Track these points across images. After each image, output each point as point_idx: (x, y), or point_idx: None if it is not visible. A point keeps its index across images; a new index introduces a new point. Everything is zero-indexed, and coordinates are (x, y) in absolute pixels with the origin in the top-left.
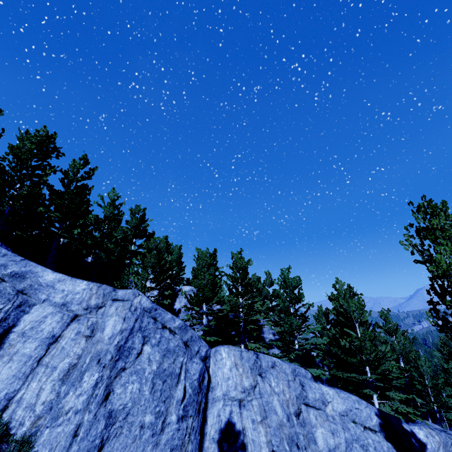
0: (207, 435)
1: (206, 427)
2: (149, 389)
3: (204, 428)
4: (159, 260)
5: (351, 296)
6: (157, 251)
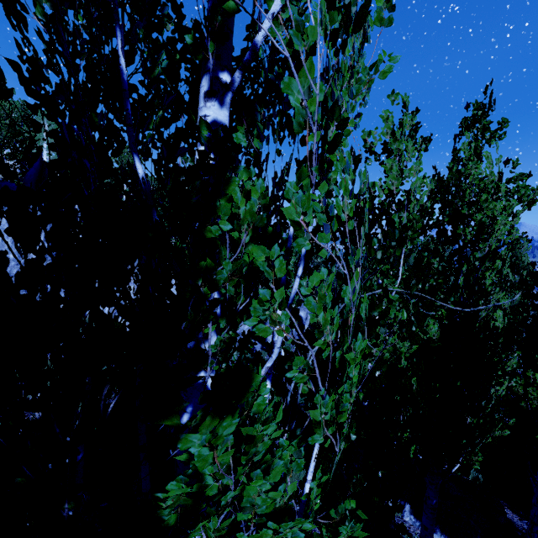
0: None
1: None
2: (11, 241)
3: None
4: (14, 134)
5: None
6: (11, 123)
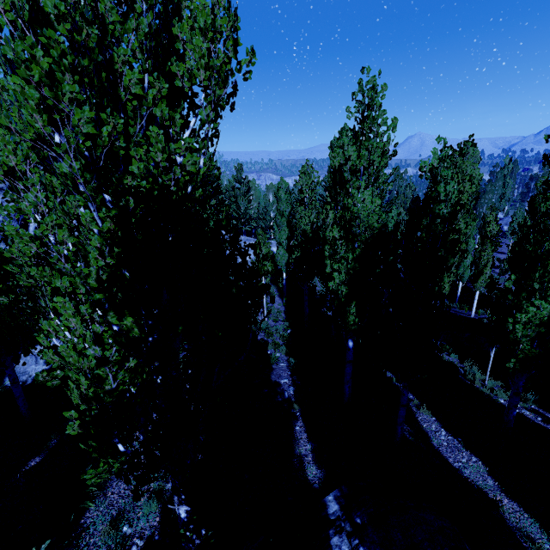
0: (30, 230)
1: (30, 227)
2: None
3: (28, 228)
4: None
5: None
6: None
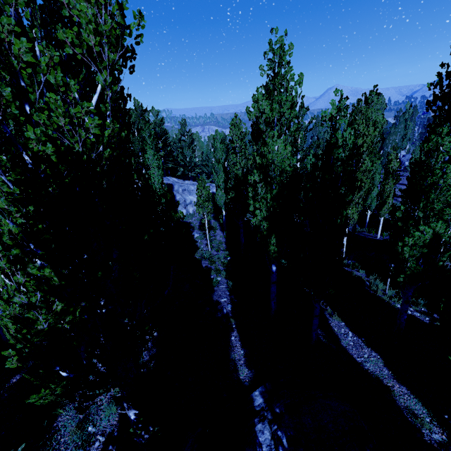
0: None
1: None
2: None
3: None
4: None
5: (142, 112)
6: None
